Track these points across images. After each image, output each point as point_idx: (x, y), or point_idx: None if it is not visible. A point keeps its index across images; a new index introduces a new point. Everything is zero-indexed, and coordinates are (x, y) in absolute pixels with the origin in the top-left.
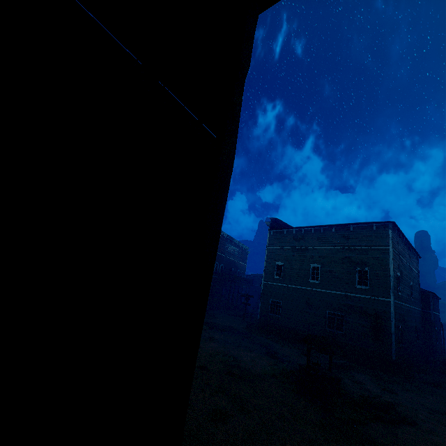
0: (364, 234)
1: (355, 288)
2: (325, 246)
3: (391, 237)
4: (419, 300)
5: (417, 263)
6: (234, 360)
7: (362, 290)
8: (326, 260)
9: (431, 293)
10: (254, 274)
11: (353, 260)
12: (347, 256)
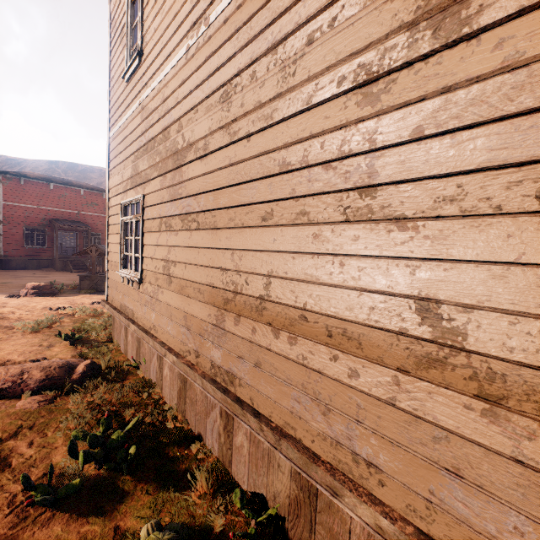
0: None
1: None
2: None
3: None
4: None
5: None
6: None
7: None
8: None
9: None
10: None
11: None
12: None
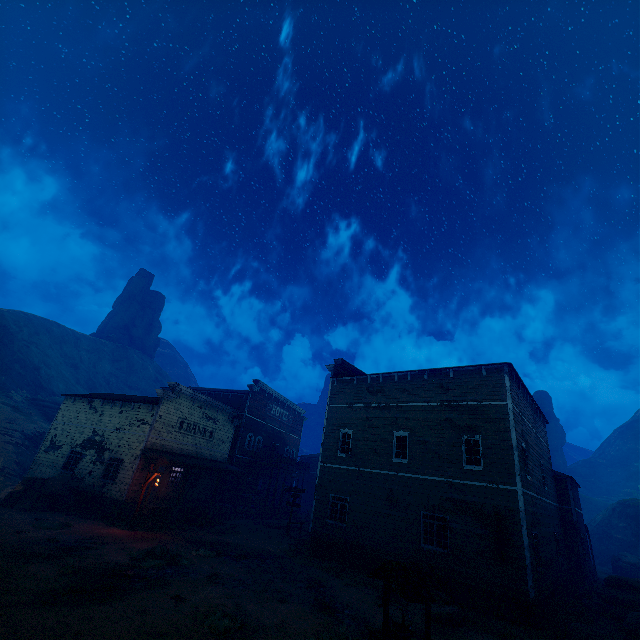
0: (471, 382)
1: (462, 469)
2: (414, 402)
3: (508, 386)
4: (554, 490)
5: (544, 430)
6: (243, 627)
7: (474, 472)
8: (417, 424)
9: (569, 477)
10: (313, 455)
11: (457, 424)
12: (448, 416)
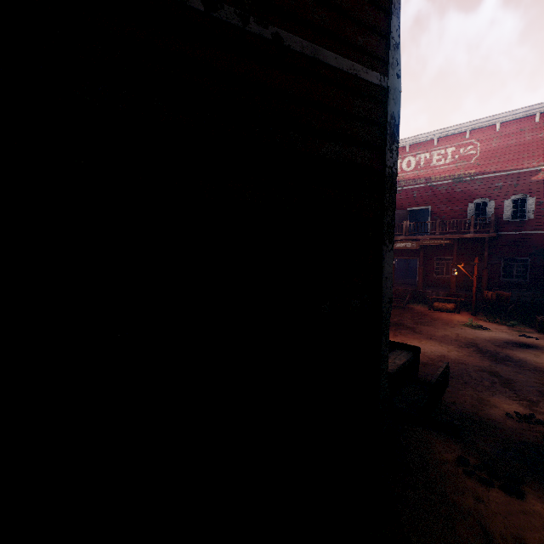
0: None
1: None
2: None
3: None
4: None
5: None
6: None
7: None
8: None
9: None
10: None
11: None
12: None
